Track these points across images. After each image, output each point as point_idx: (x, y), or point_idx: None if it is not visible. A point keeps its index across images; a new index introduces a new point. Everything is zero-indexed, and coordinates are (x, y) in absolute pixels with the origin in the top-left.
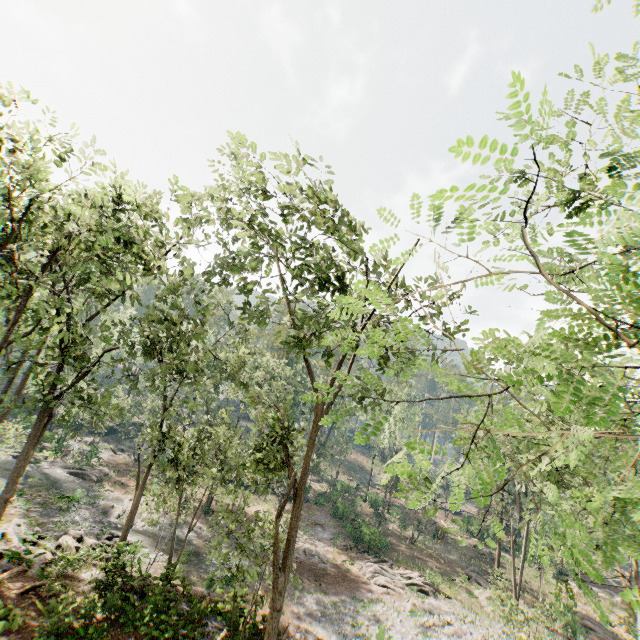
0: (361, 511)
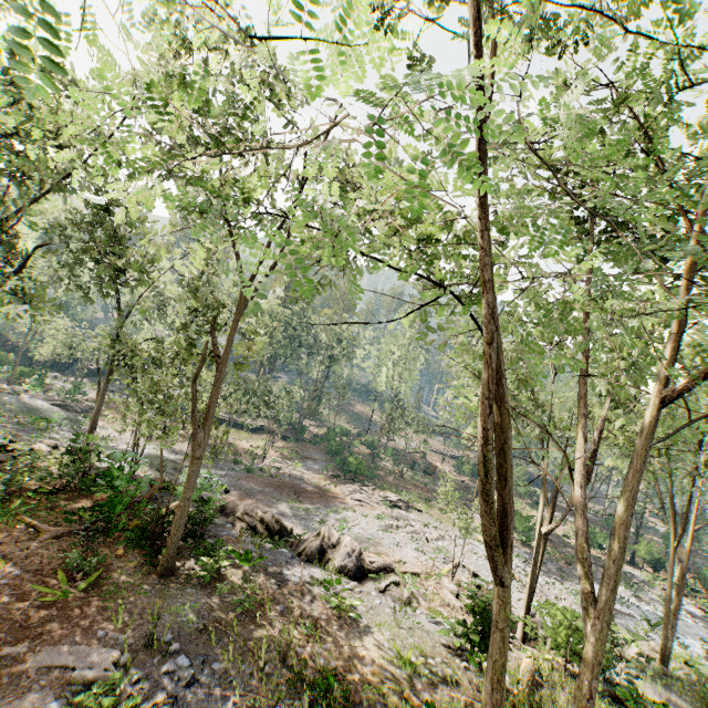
0: (357, 451)
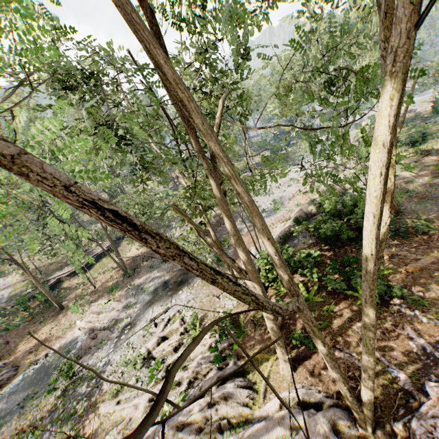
0: None
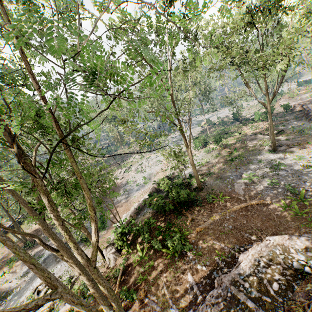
0: None
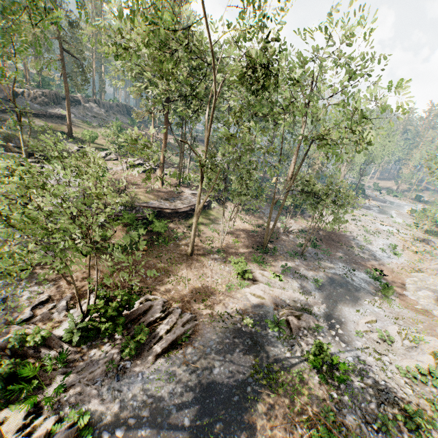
0: None
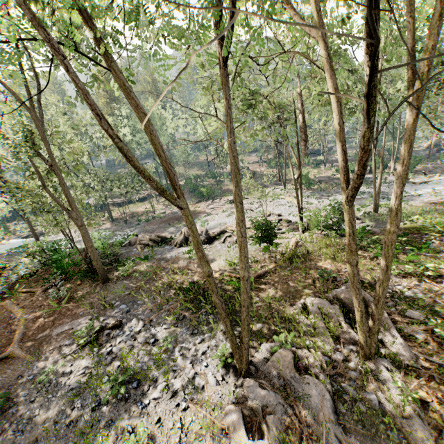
0: (207, 184)
